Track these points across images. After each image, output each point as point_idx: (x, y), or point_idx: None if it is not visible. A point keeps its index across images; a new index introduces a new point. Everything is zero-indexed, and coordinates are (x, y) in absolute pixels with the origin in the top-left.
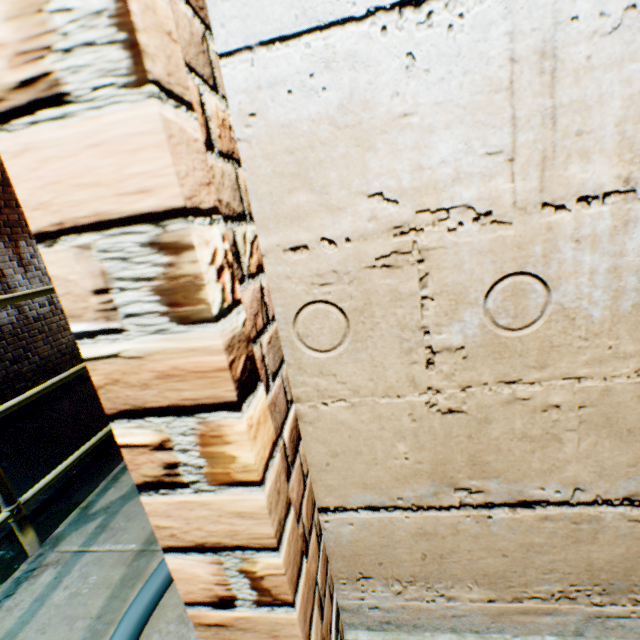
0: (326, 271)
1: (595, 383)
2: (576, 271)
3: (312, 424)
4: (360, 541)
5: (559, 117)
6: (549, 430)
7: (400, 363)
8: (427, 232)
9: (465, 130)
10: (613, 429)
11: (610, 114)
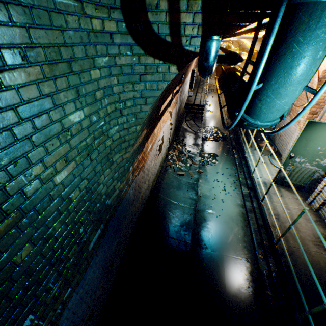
0: None
1: None
2: None
3: None
4: None
5: None
6: None
7: None
8: None
9: None
10: None
11: None
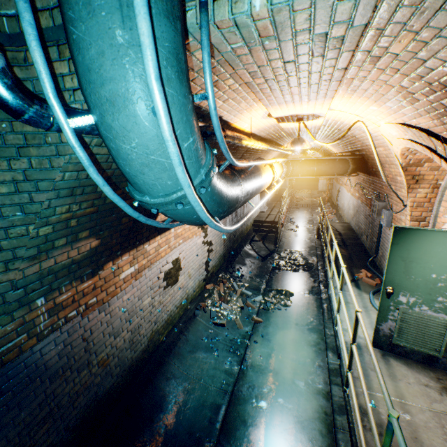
0: None
1: None
2: None
3: None
4: None
5: None
6: None
7: None
8: None
9: None
10: None
11: None
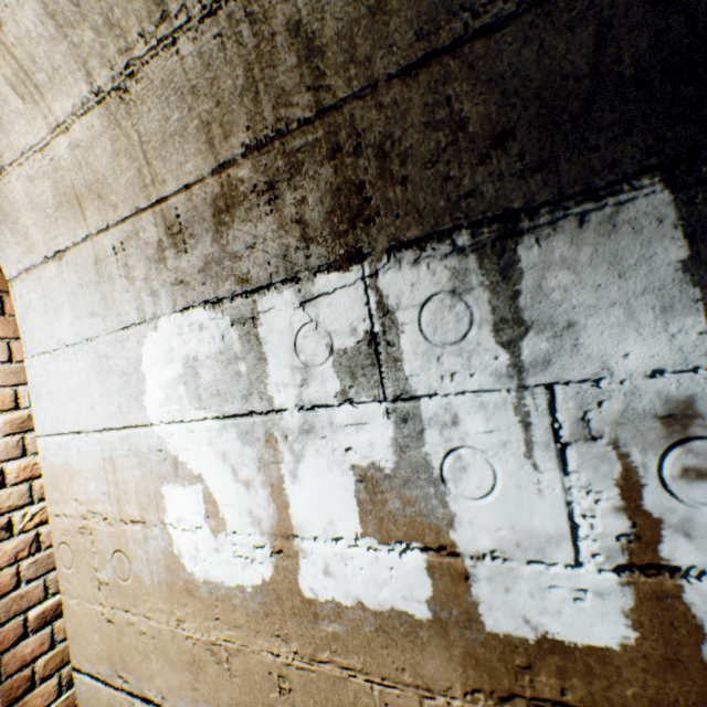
0: (67, 528)
1: (156, 623)
2: (137, 555)
3: (68, 609)
4: (90, 699)
5: (120, 484)
6: (146, 648)
7: (92, 584)
8: (92, 520)
9: (97, 481)
10: (168, 657)
11: (133, 487)
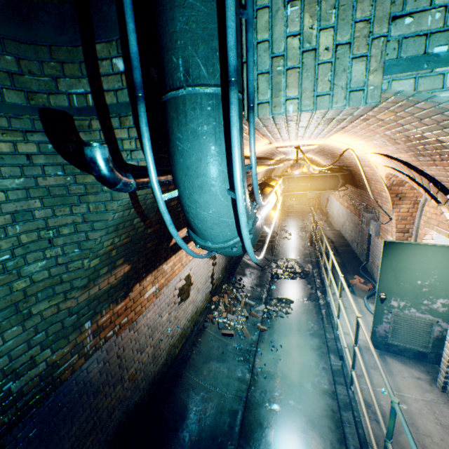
0: None
1: None
2: None
3: None
4: None
5: None
6: None
7: None
8: None
9: None
10: None
11: None
